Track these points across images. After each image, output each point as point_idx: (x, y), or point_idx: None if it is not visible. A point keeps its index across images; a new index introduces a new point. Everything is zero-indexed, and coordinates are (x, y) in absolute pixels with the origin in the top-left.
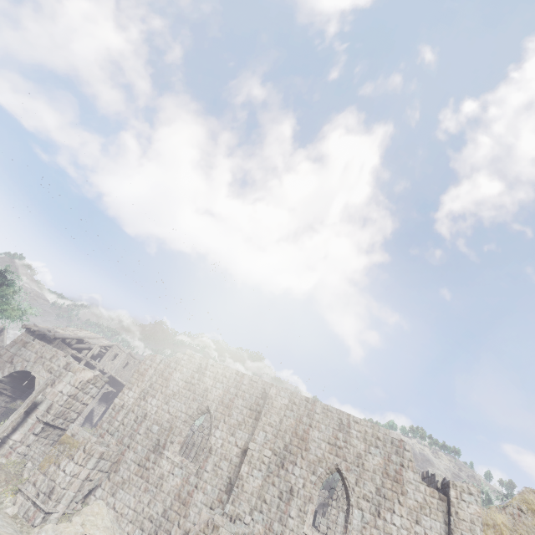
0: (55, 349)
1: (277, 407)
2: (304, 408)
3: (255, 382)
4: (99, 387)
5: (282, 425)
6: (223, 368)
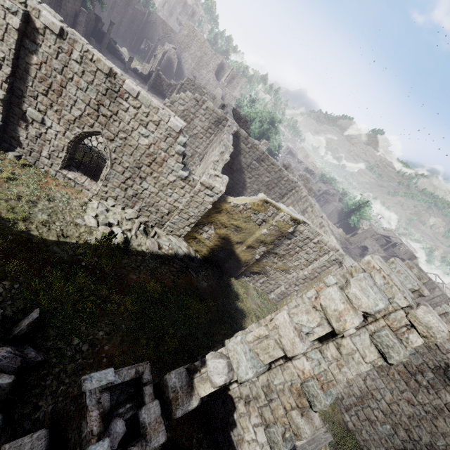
0: (375, 243)
1: (434, 294)
2: (445, 300)
3: (433, 284)
4: (385, 259)
5: (433, 299)
6: (425, 274)
